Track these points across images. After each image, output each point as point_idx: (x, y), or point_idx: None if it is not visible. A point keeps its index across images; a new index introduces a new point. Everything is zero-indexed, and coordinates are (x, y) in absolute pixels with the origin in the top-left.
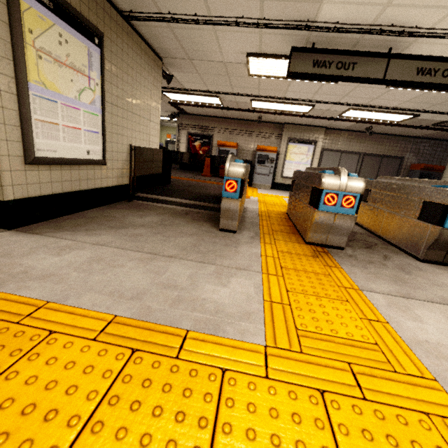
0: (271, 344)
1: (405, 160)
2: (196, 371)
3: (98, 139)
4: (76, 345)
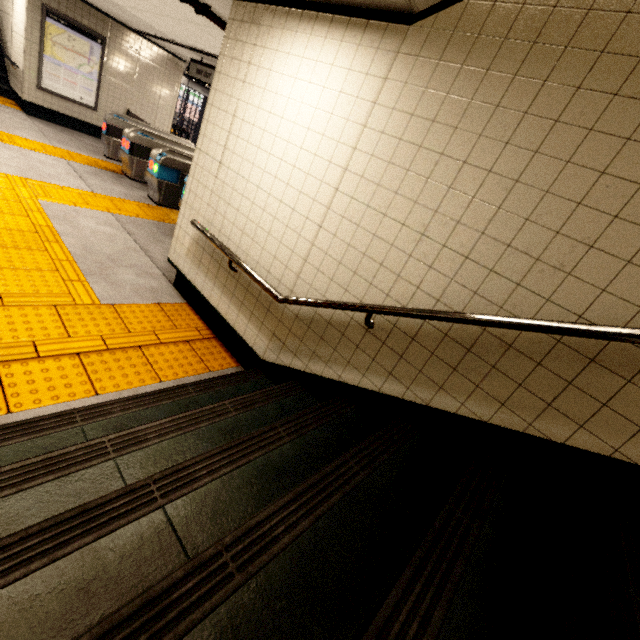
0: None
1: None
2: None
3: (92, 95)
4: None
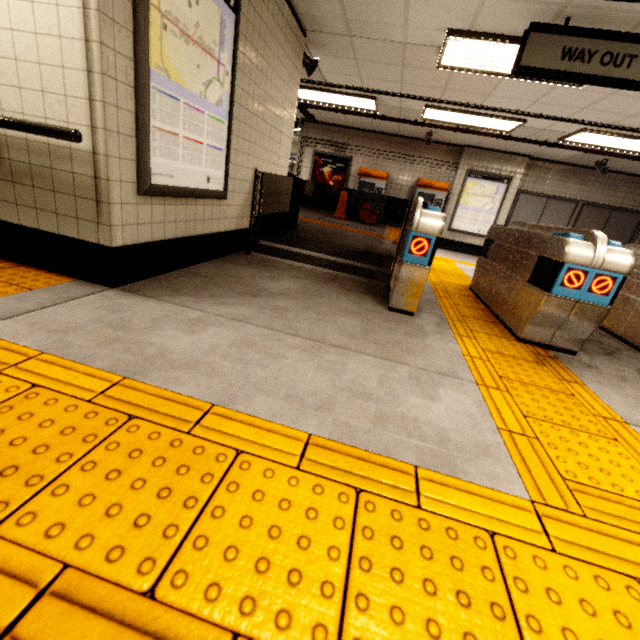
0: (538, 499)
1: None
2: (454, 531)
3: (221, 160)
4: (279, 474)
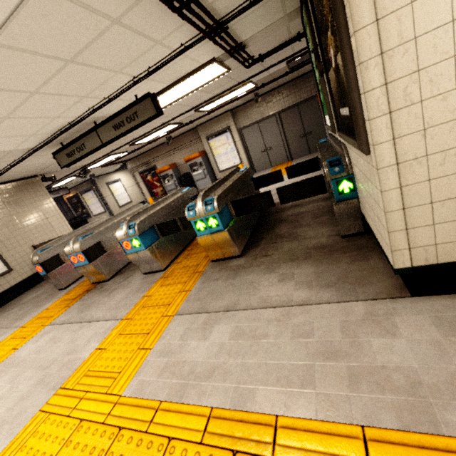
0: None
1: None
2: None
3: None
4: None
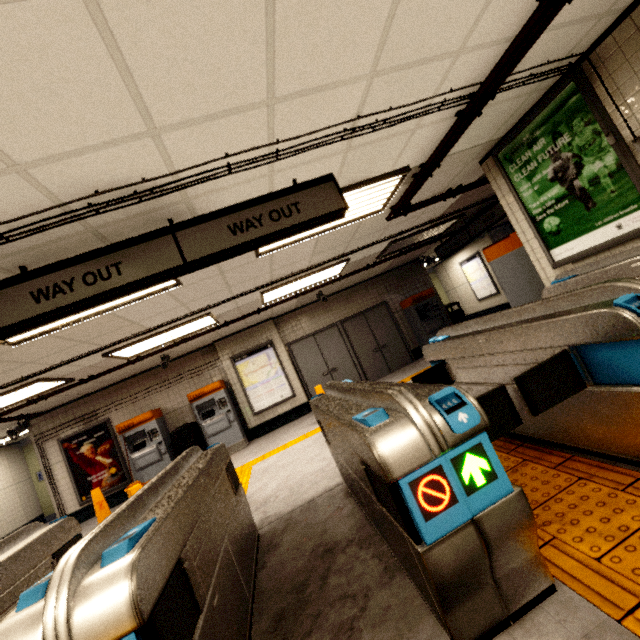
0: None
1: (390, 303)
2: None
3: None
4: None
